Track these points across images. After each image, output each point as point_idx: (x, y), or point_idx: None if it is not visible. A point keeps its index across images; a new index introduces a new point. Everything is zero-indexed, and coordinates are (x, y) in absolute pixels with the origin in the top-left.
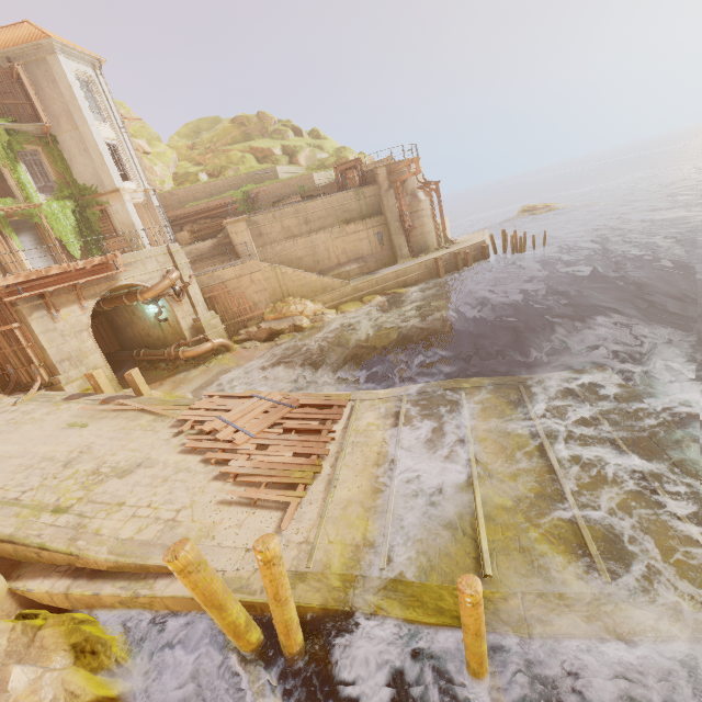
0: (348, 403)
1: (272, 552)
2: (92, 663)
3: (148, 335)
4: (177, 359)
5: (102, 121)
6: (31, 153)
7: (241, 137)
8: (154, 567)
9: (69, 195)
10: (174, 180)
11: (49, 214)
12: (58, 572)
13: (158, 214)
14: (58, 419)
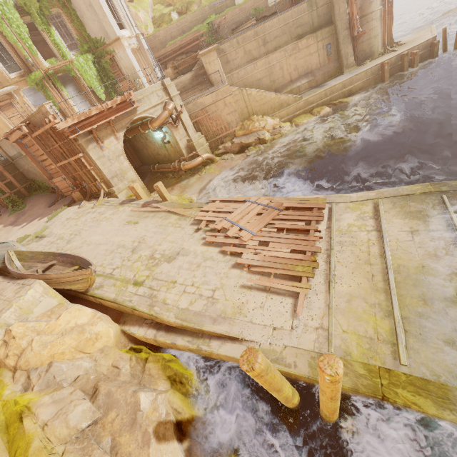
0: (324, 205)
1: (340, 375)
2: (182, 389)
3: (158, 154)
4: (179, 170)
5: None
6: (56, 16)
7: None
8: (207, 331)
9: (88, 49)
10: (154, 23)
11: (79, 67)
12: (146, 323)
13: (148, 56)
14: (120, 218)
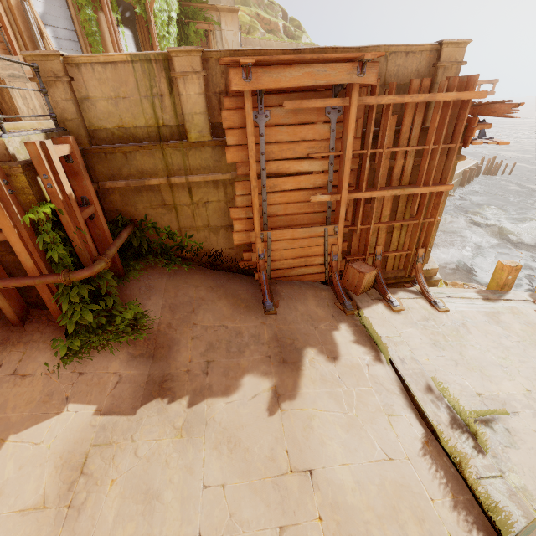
0: None
1: None
2: None
3: None
4: None
5: None
6: None
7: None
8: None
9: None
10: None
11: (157, 9)
12: None
13: None
14: None
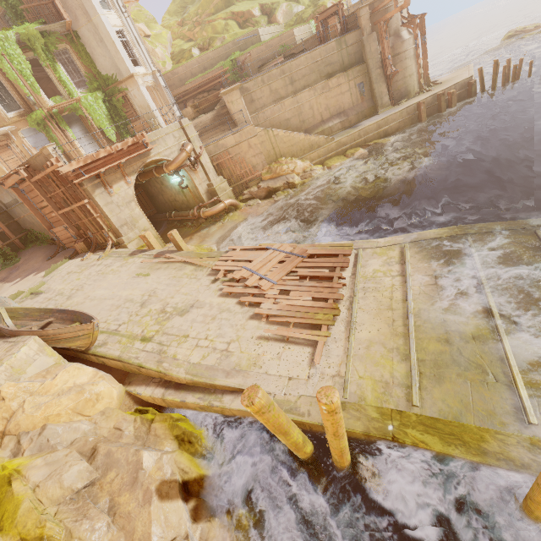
0: (351, 251)
1: (335, 404)
2: (190, 449)
3: (175, 200)
4: (199, 218)
5: (108, 8)
6: (62, 52)
7: (222, 4)
8: (219, 386)
9: (98, 87)
10: (173, 59)
11: (87, 106)
12: (154, 382)
13: (165, 94)
14: (129, 270)
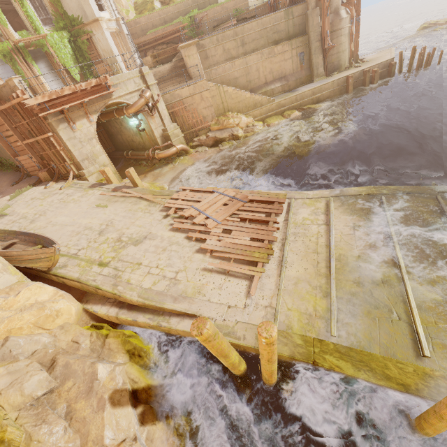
0: (285, 200)
1: (274, 338)
2: (140, 361)
3: (132, 140)
4: (153, 159)
5: None
6: None
7: None
8: (167, 309)
9: (64, 26)
10: (136, 9)
11: (53, 44)
12: (109, 302)
13: (128, 41)
14: (89, 201)
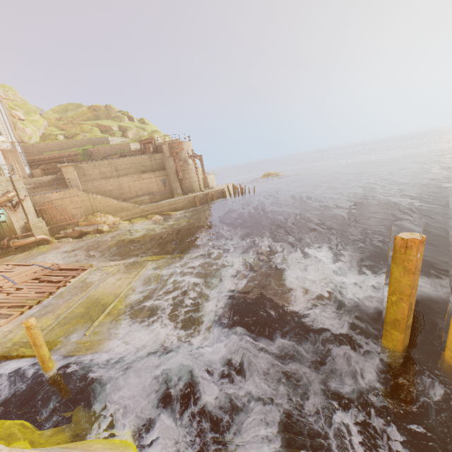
0: (90, 268)
1: None
2: None
3: None
4: (9, 247)
5: None
6: None
7: (93, 117)
8: None
9: None
10: (41, 137)
11: None
12: None
13: (20, 157)
14: None
